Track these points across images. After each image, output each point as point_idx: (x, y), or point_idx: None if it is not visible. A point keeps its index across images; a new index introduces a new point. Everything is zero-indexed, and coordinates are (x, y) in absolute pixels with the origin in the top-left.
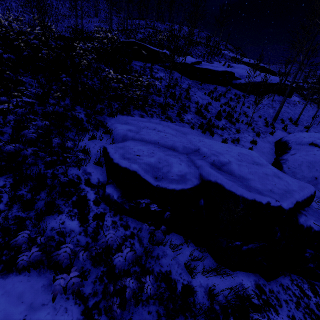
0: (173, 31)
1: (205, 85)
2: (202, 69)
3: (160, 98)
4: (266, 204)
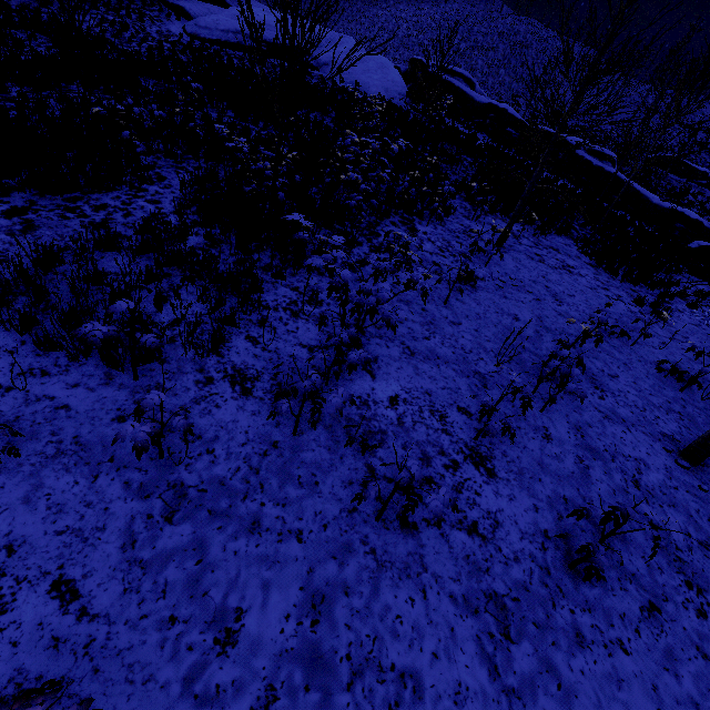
0: None
1: None
2: None
3: (693, 209)
4: None
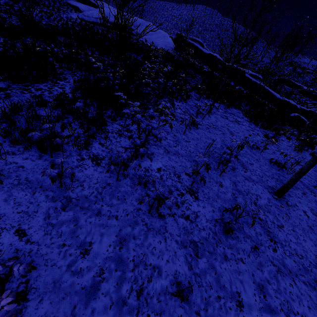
0: (304, 69)
1: (313, 101)
2: (314, 94)
3: (295, 101)
4: (316, 112)
